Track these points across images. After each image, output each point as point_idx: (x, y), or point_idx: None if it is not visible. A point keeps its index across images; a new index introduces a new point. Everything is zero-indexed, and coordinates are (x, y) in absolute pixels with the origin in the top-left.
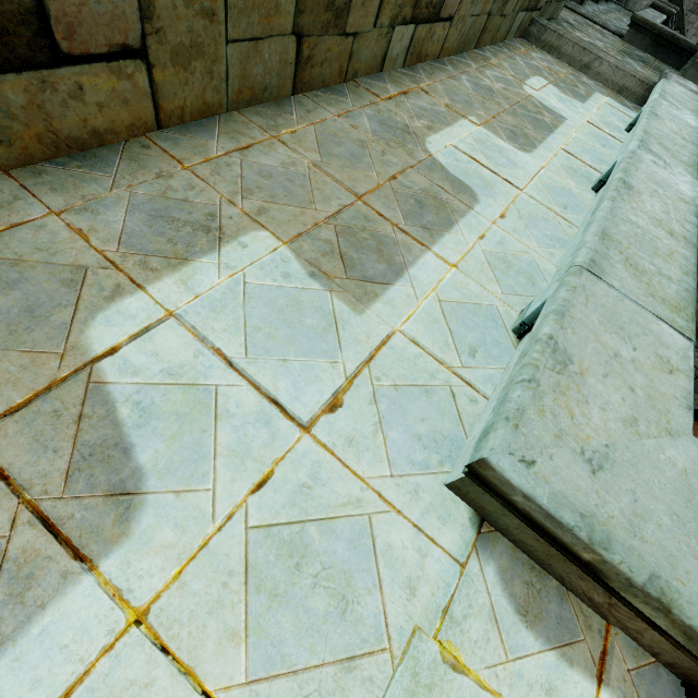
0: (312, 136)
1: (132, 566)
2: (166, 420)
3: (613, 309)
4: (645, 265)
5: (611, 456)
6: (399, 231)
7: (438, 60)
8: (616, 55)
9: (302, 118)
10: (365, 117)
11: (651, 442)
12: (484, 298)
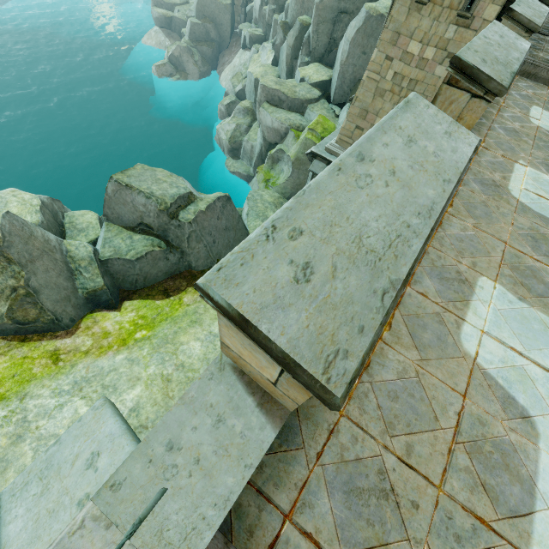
0: (461, 206)
1: (548, 446)
2: (516, 384)
3: None
4: None
5: None
6: (535, 261)
7: None
8: None
9: None
10: (472, 181)
11: None
12: None
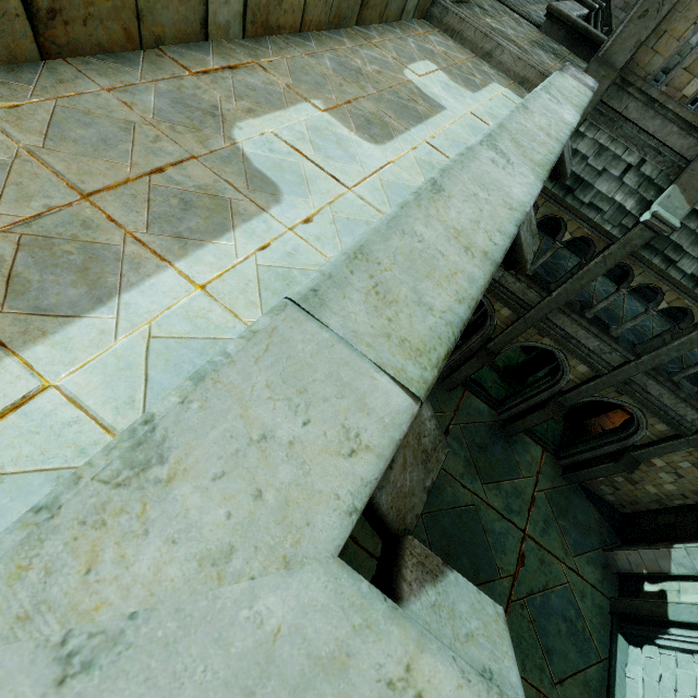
0: (45, 113)
1: None
2: None
3: (306, 360)
4: (401, 292)
5: (128, 636)
6: (134, 241)
7: (301, 34)
8: (526, 45)
9: (44, 89)
10: (154, 93)
11: (238, 588)
12: (228, 329)
